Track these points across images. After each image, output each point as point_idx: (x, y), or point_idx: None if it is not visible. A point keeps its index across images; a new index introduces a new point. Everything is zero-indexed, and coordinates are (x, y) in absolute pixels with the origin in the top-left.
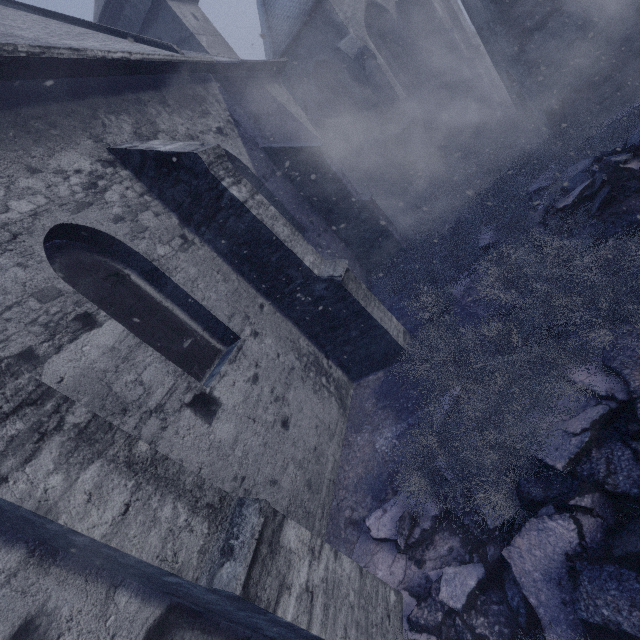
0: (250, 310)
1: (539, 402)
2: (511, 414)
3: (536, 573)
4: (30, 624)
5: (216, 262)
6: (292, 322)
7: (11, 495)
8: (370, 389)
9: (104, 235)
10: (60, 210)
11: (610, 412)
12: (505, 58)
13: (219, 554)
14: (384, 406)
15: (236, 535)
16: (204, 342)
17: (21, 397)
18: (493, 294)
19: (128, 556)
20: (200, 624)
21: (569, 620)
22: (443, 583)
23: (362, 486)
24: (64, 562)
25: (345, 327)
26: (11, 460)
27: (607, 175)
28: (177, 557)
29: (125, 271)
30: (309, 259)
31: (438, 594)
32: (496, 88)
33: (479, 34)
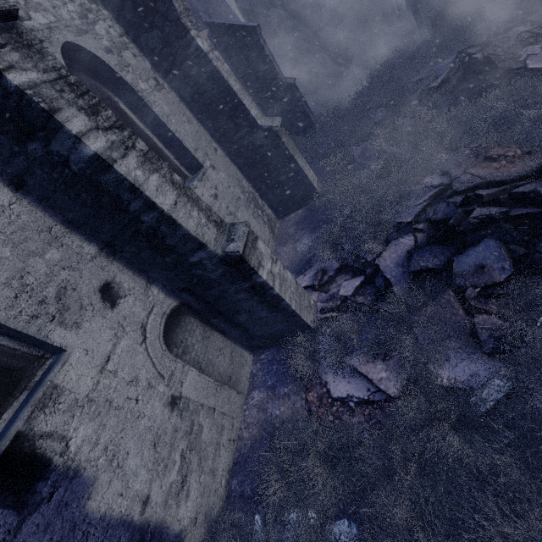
0: (208, 150)
1: (403, 198)
2: (386, 203)
3: (392, 265)
4: (109, 285)
5: (181, 107)
6: (237, 167)
7: (120, 170)
8: (292, 221)
9: (100, 61)
10: (66, 30)
11: (439, 191)
12: None
13: (225, 242)
14: (302, 228)
15: (234, 235)
16: (176, 167)
17: (111, 122)
18: (381, 149)
19: (178, 230)
20: (198, 317)
21: (405, 279)
22: (341, 288)
23: (288, 270)
24: (120, 261)
25: (277, 172)
26: (115, 153)
27: (462, 62)
28: (204, 237)
29: (115, 99)
30: (254, 112)
31: (338, 295)
32: (397, 3)
33: None
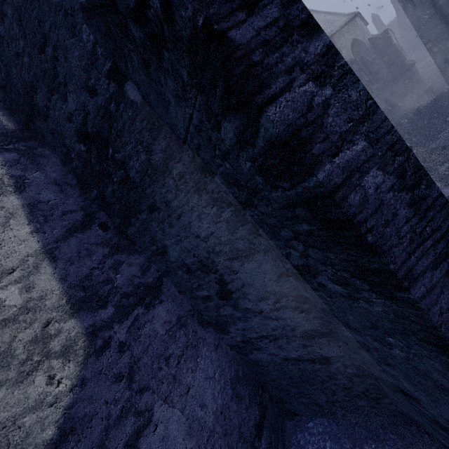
0: None
1: None
2: None
3: None
4: None
5: None
6: None
7: None
8: None
9: None
10: None
11: None
12: (446, 51)
13: None
14: None
15: None
16: None
17: None
18: None
19: None
20: None
21: None
22: None
23: None
24: None
25: None
26: None
27: None
28: None
29: None
30: None
31: None
32: None
33: (426, 45)
